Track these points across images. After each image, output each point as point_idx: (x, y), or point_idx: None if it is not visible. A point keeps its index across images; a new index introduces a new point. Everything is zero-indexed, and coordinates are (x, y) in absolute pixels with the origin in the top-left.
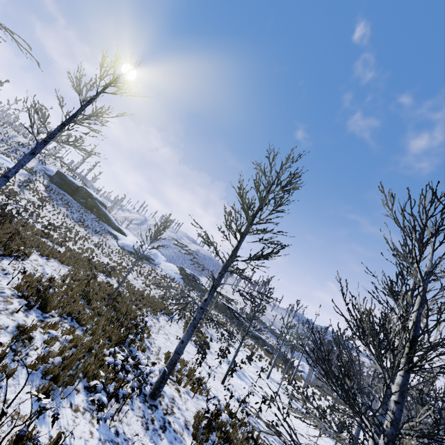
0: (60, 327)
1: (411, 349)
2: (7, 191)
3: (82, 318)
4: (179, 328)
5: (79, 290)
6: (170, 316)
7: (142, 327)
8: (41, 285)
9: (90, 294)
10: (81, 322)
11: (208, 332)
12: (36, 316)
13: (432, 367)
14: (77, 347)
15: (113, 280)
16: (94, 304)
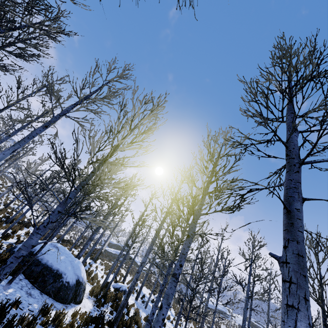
0: None
1: None
2: None
3: None
4: None
5: None
6: None
7: None
8: None
9: None
10: None
11: None
12: None
13: None
14: None
15: None
16: None
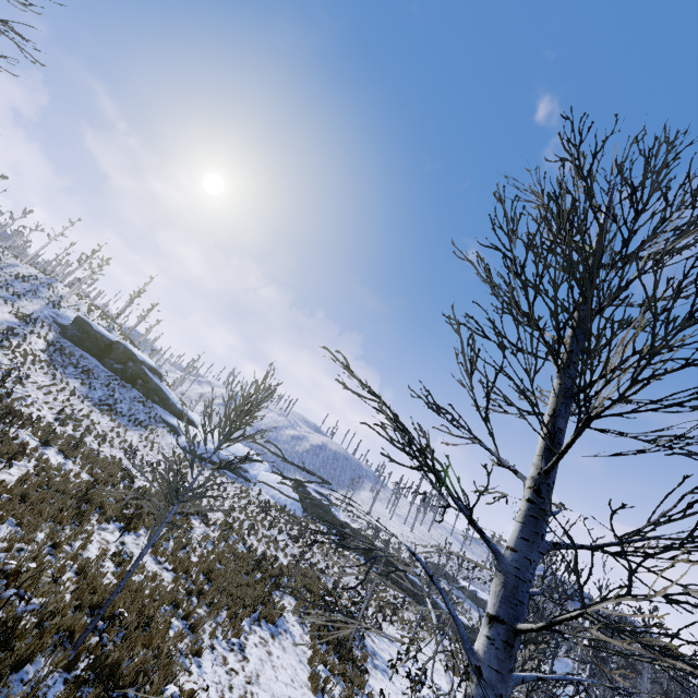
0: None
1: None
2: None
3: None
4: (297, 662)
5: None
6: (274, 623)
7: None
8: None
9: None
10: None
11: (365, 647)
12: None
13: None
14: None
15: (141, 538)
16: None
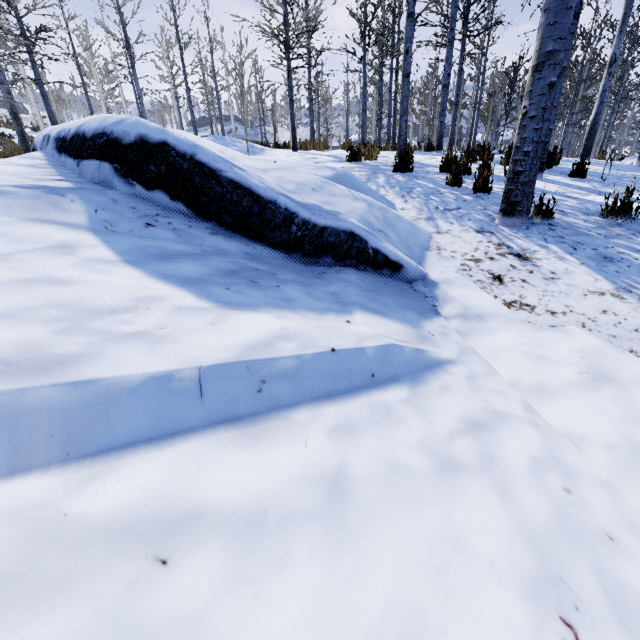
0: None
1: None
2: None
3: None
4: None
5: None
6: None
7: None
8: None
9: None
10: None
11: None
12: None
13: None
14: None
15: None
16: None
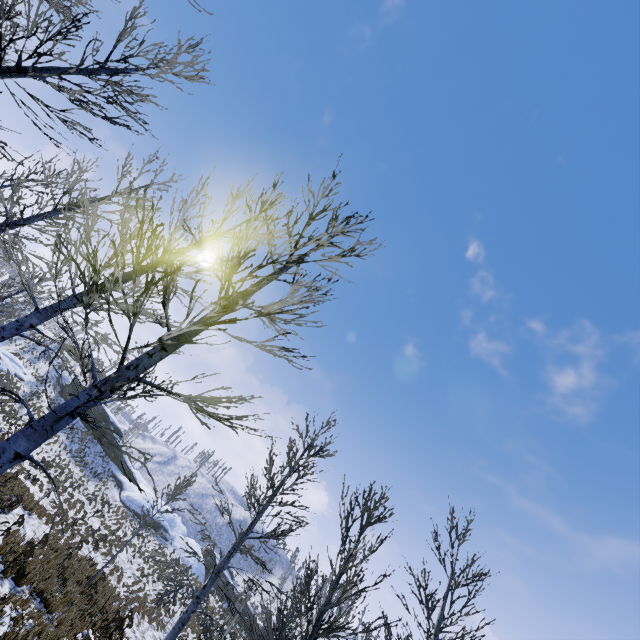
0: (30, 605)
1: (319, 617)
2: (9, 411)
3: (53, 601)
4: None
5: (56, 563)
6: (163, 633)
7: (118, 634)
8: (22, 549)
9: (67, 571)
10: (50, 606)
11: None
12: (10, 587)
13: (326, 632)
14: (40, 637)
15: (98, 557)
16: (70, 586)
